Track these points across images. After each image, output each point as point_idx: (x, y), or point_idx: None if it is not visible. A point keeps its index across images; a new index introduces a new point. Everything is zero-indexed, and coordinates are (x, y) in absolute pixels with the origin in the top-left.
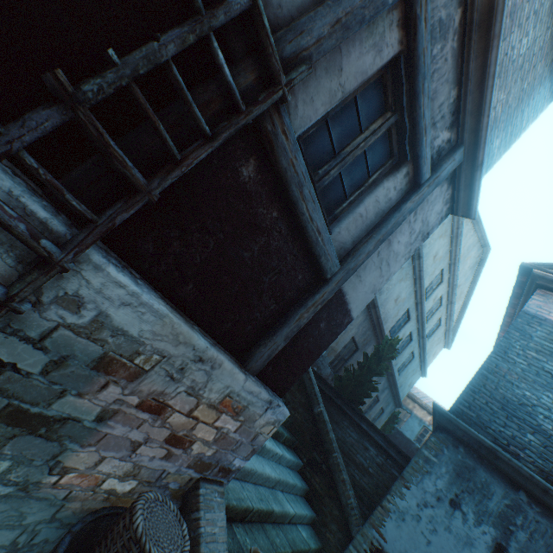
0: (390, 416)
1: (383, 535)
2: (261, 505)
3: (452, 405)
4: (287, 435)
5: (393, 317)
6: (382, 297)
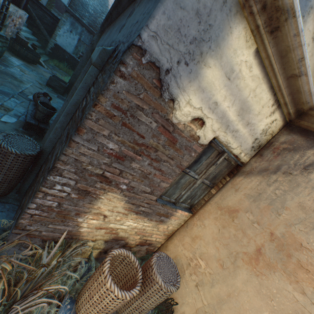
0: None
1: (56, 41)
2: (27, 37)
3: (69, 4)
4: None
5: None
6: None
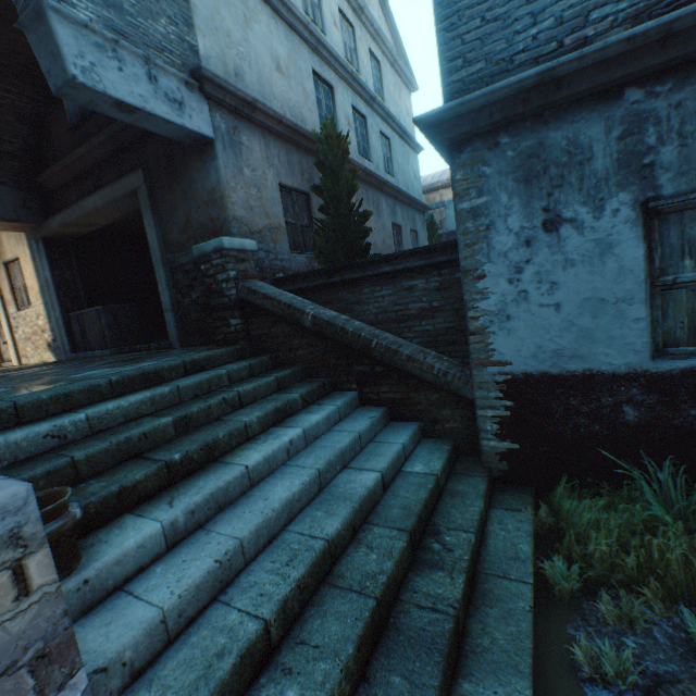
0: (427, 229)
1: (501, 361)
2: (290, 577)
3: (443, 93)
4: (300, 394)
5: (306, 103)
6: (251, 82)
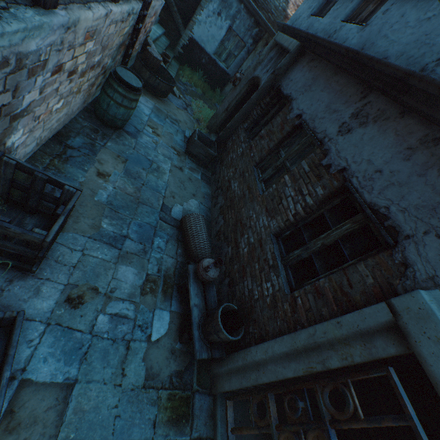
0: None
1: (193, 33)
2: (155, 37)
3: None
4: None
5: None
6: None
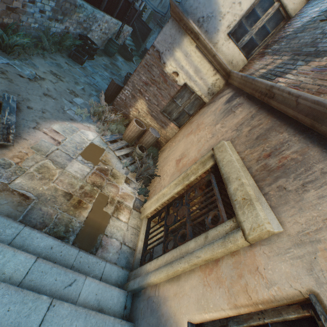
0: None
1: (146, 46)
2: (129, 44)
3: (160, 19)
4: None
5: None
6: None
